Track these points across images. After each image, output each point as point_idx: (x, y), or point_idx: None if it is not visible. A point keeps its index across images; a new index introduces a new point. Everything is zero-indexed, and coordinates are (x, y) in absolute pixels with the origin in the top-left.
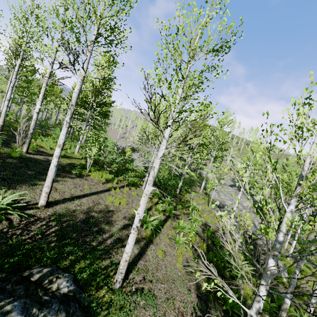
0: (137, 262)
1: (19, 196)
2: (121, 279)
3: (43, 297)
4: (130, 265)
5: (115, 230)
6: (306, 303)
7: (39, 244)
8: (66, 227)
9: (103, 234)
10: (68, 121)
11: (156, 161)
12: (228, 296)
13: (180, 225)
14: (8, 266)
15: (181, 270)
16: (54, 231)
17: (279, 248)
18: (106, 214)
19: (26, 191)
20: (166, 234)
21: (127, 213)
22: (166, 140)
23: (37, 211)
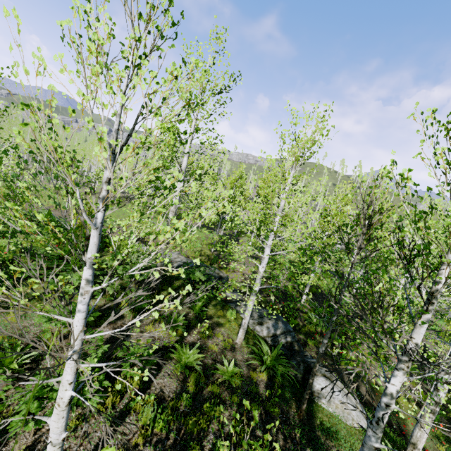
0: None
1: None
2: None
3: None
4: None
5: None
6: None
7: None
8: None
9: None
10: None
11: None
12: None
13: None
14: None
15: None
16: None
17: None
18: None
19: None
20: None
21: None
22: None
23: None
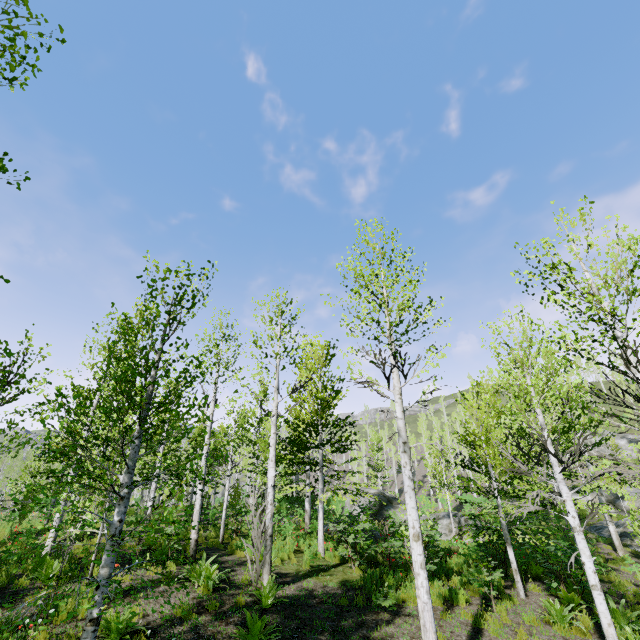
0: None
1: None
2: None
3: None
4: None
5: None
6: None
7: None
8: None
9: None
10: (410, 476)
11: None
12: None
13: None
14: None
15: None
16: None
17: None
18: None
19: None
20: None
21: None
22: None
23: None
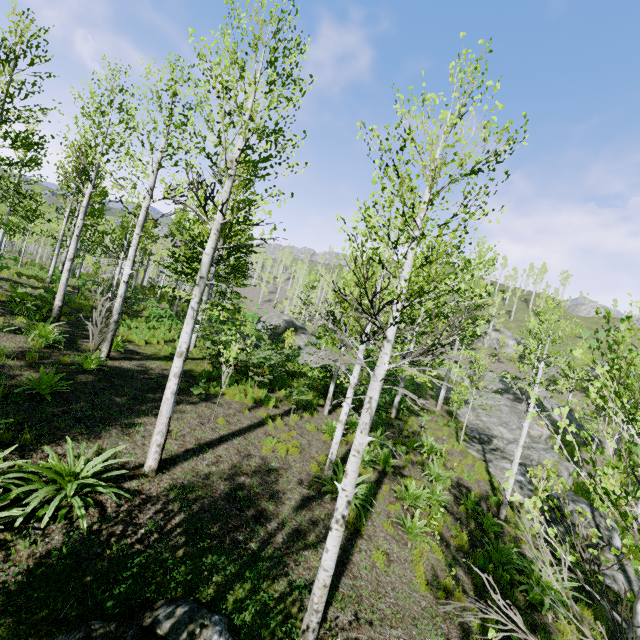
0: (338, 581)
1: None
2: (316, 623)
3: None
4: None
5: (287, 512)
6: None
7: (157, 553)
8: (199, 513)
9: (266, 522)
10: (195, 308)
11: (373, 386)
12: None
13: (409, 492)
14: (111, 603)
15: (425, 595)
16: (180, 523)
17: None
18: (265, 478)
19: (120, 442)
20: (383, 512)
21: (303, 472)
22: (390, 345)
23: (144, 482)
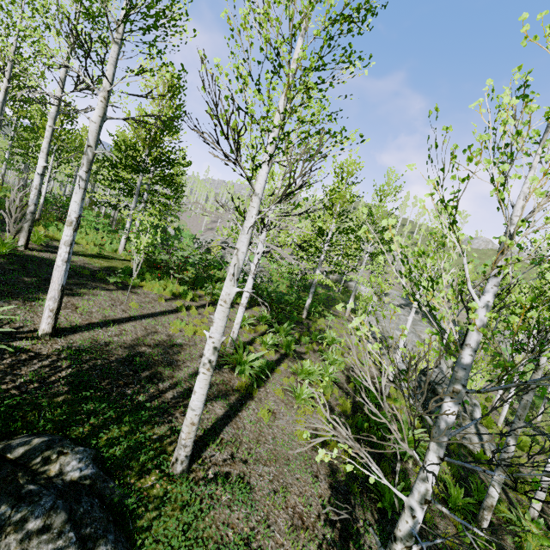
0: (221, 429)
1: (2, 318)
2: (184, 456)
3: (27, 486)
4: (206, 434)
5: (183, 376)
6: (530, 498)
7: (33, 398)
8: (89, 370)
9: (159, 382)
10: (84, 177)
11: (241, 239)
12: (367, 473)
13: (303, 369)
14: None
15: (302, 444)
16: (65, 377)
17: (463, 379)
18: (167, 350)
19: (18, 311)
20: (278, 383)
21: None
22: (258, 199)
23: (36, 343)
